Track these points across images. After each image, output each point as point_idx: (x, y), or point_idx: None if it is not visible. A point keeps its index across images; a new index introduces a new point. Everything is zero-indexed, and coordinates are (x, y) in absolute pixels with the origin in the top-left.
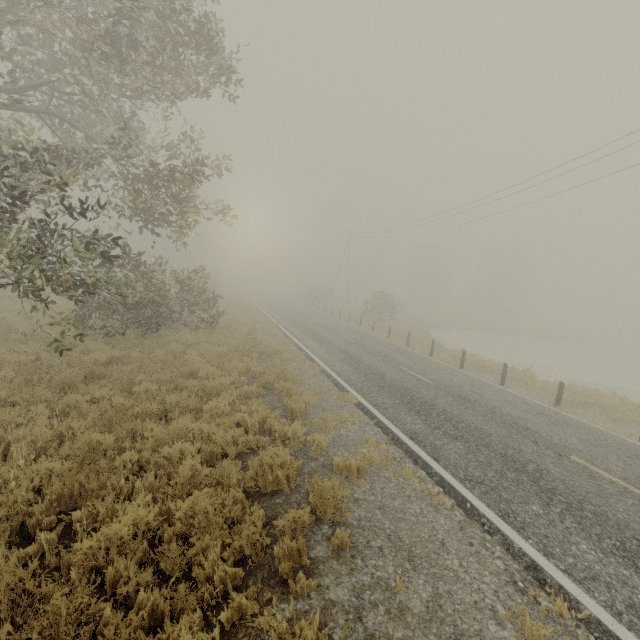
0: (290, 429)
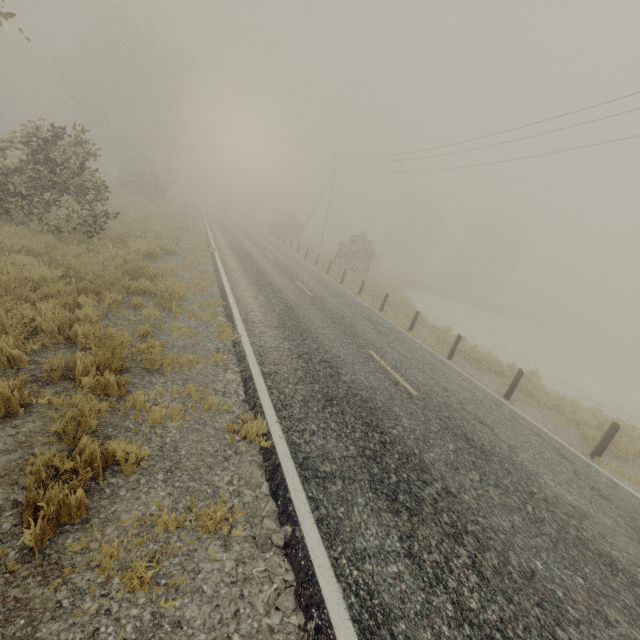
0: None
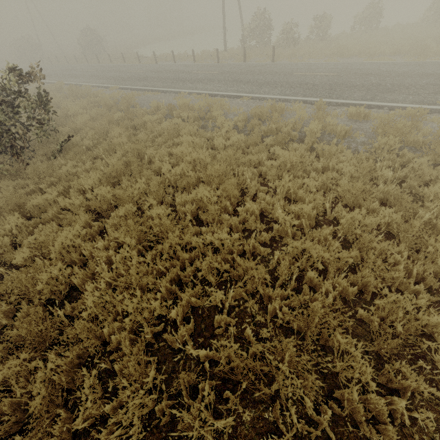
0: (103, 95)
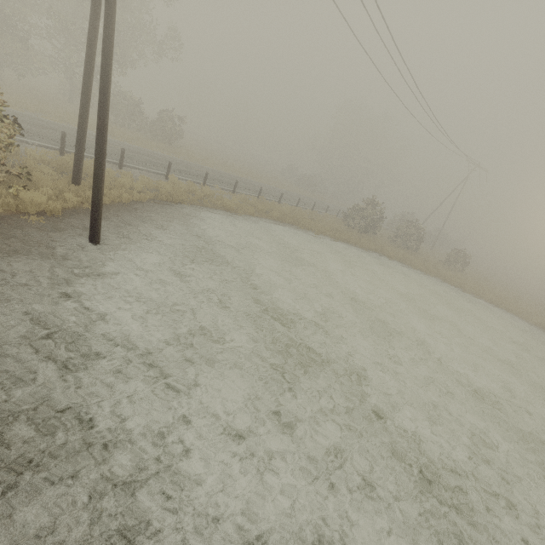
0: None
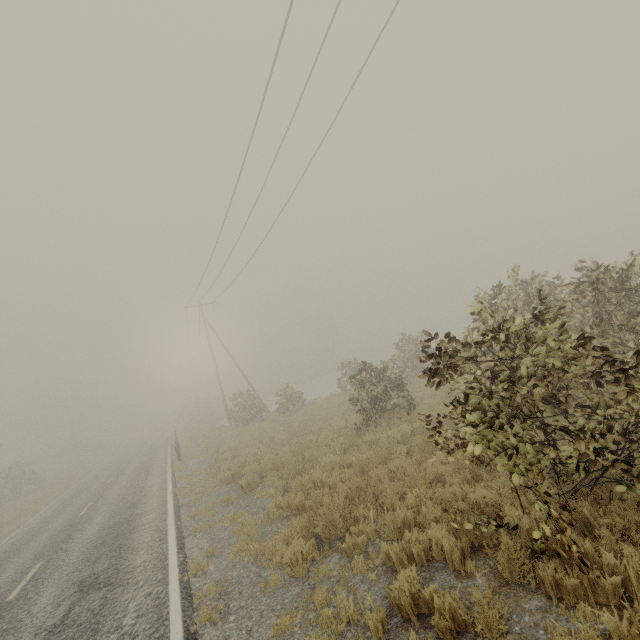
0: None
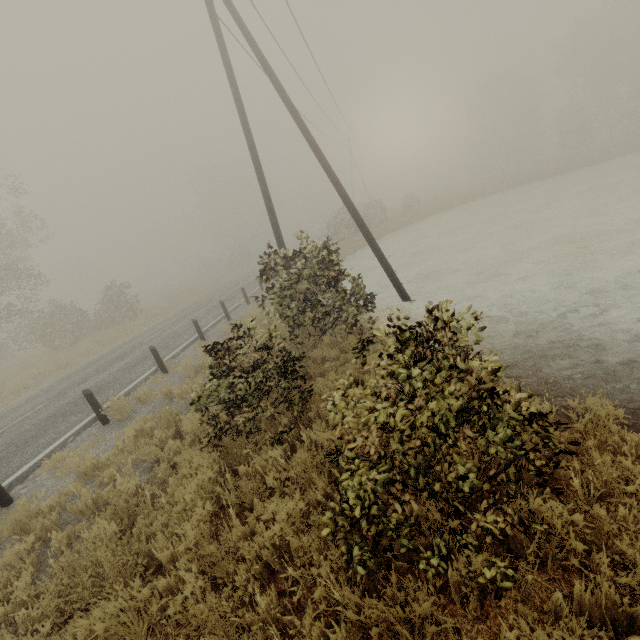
0: None
